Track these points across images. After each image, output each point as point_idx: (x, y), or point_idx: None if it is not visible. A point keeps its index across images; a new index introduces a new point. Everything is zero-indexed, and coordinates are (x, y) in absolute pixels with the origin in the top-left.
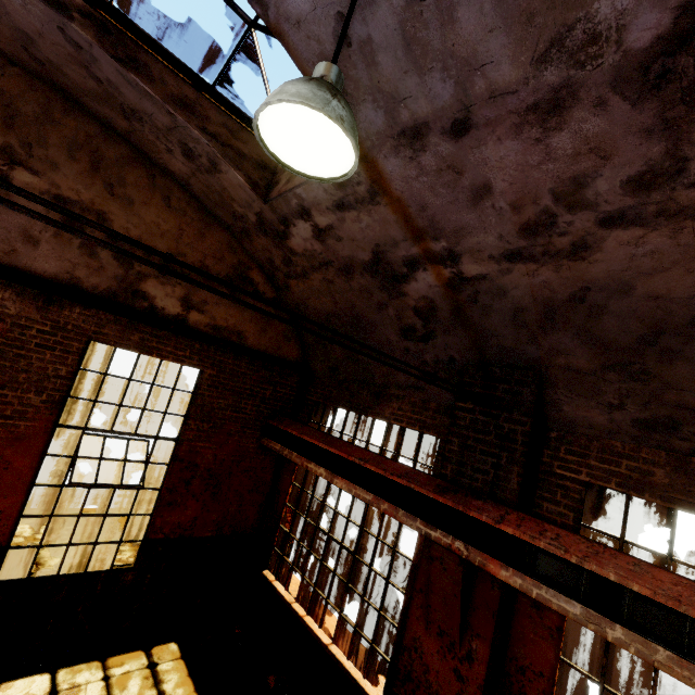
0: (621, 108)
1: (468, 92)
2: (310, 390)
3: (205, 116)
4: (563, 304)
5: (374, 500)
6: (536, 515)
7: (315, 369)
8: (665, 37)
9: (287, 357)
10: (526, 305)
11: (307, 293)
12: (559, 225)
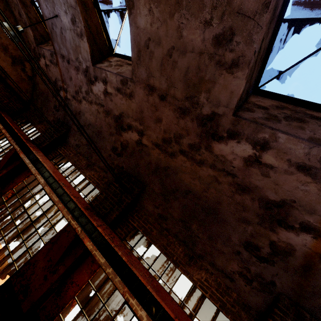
0: (84, 76)
1: (69, 56)
2: (24, 112)
3: (30, 11)
4: (77, 113)
5: (9, 136)
6: (46, 156)
7: (31, 107)
8: (86, 69)
9: (22, 97)
10: (74, 111)
11: (40, 81)
12: (79, 94)
